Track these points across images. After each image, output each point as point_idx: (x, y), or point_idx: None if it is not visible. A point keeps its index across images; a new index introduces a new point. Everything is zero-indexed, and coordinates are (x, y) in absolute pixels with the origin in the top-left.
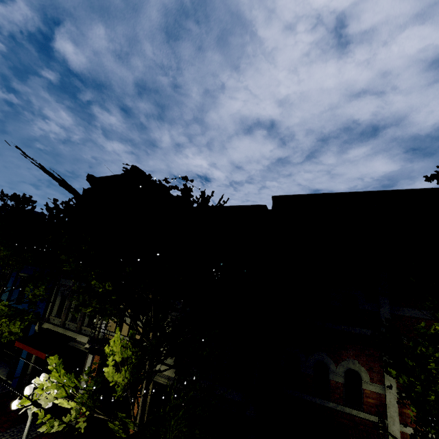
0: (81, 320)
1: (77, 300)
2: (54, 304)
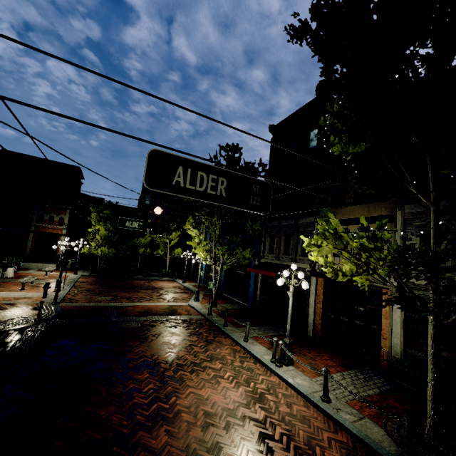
0: (294, 251)
1: (350, 133)
2: (265, 244)
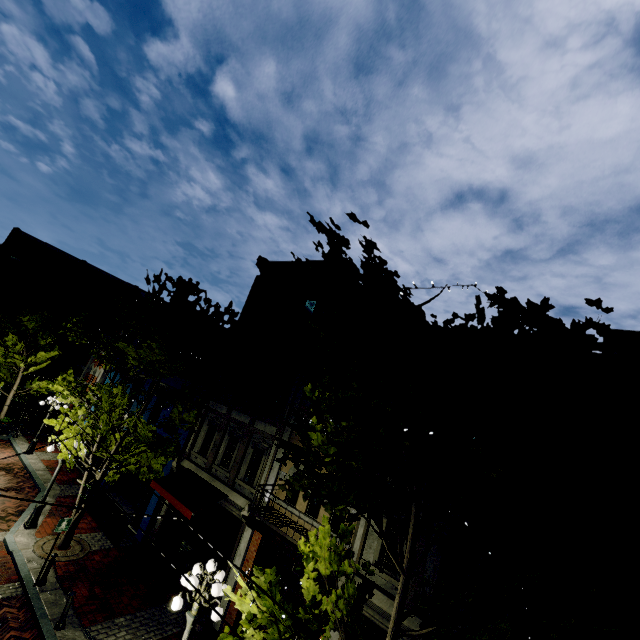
0: (235, 469)
1: (330, 488)
2: (198, 435)
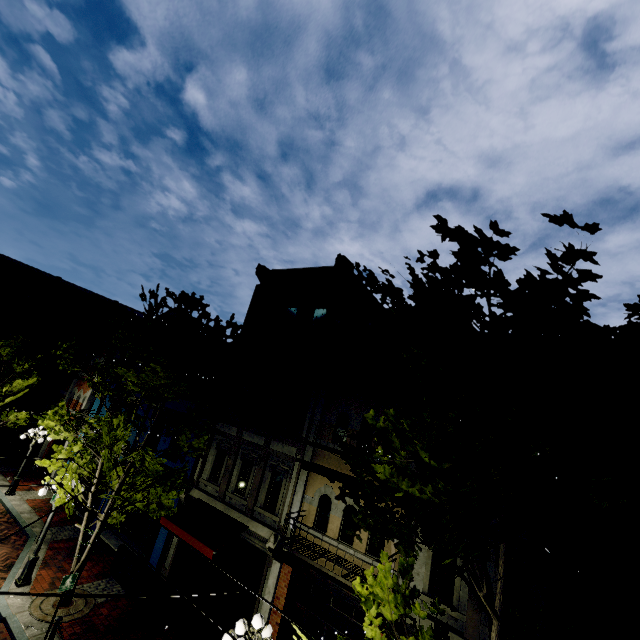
0: (253, 496)
1: (438, 542)
2: (206, 461)
